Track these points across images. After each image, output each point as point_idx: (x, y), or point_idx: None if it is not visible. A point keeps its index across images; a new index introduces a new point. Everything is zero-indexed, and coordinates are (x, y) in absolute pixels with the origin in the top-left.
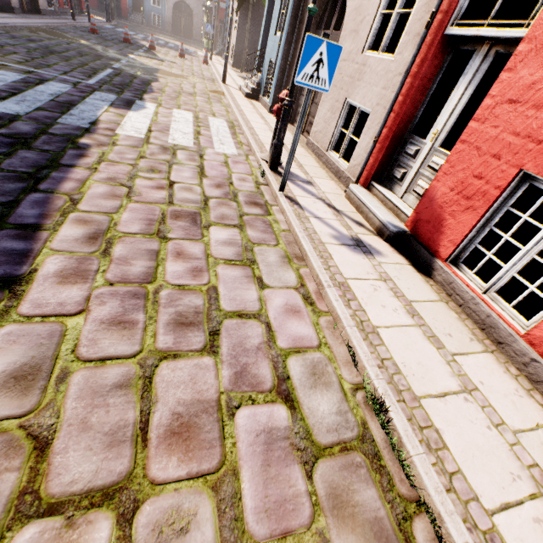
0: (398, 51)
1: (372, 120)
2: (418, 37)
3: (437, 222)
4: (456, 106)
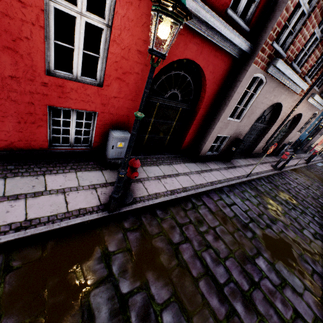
0: None
1: (319, 139)
2: None
3: None
4: None
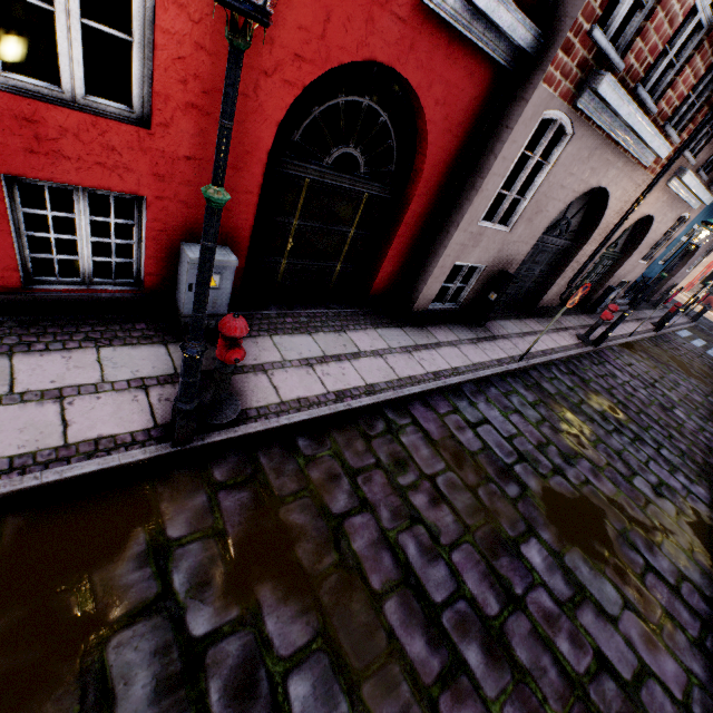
0: (697, 267)
1: (688, 278)
2: (704, 267)
3: (711, 302)
4: (712, 282)
